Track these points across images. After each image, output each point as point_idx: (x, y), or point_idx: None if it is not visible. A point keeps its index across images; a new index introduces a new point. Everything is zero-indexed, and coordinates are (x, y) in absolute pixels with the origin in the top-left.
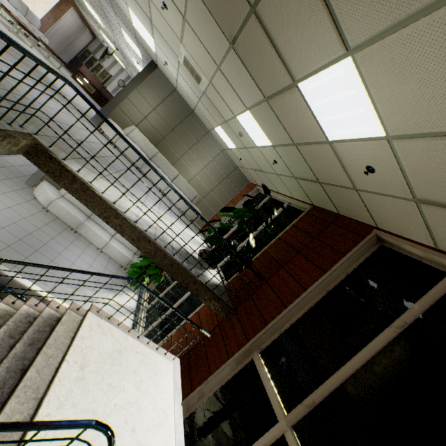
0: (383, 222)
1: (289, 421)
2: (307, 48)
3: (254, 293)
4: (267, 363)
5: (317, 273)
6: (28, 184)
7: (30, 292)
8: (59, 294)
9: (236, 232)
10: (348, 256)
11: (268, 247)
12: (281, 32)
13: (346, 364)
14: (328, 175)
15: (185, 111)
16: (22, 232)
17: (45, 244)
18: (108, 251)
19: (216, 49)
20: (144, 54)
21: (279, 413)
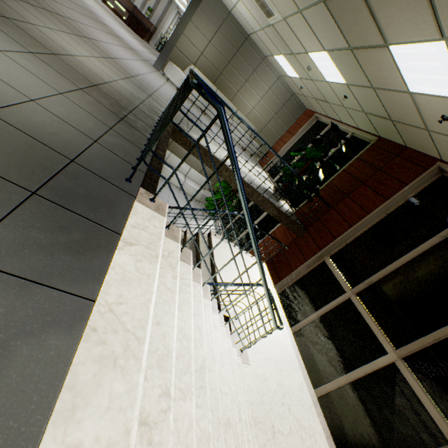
0: (447, 157)
1: (354, 292)
2: (406, 26)
3: (322, 217)
4: (336, 263)
5: (379, 200)
6: None
7: None
8: None
9: (305, 169)
10: (409, 186)
11: (333, 179)
12: (383, 8)
13: (397, 260)
14: (402, 116)
15: (240, 37)
16: None
17: None
18: (185, 189)
19: None
20: None
21: (346, 288)
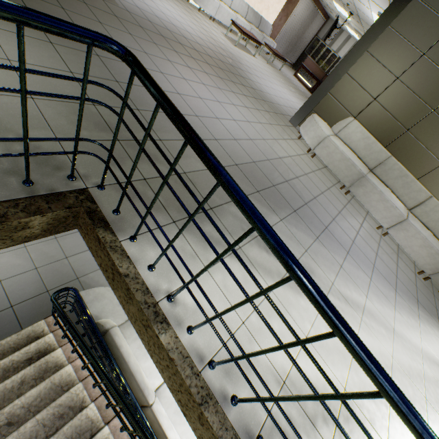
0: None
1: None
2: None
3: None
4: None
5: None
6: None
7: (137, 385)
8: None
9: None
10: None
11: None
12: None
13: None
14: None
15: None
16: None
17: None
18: None
19: None
20: None
21: None
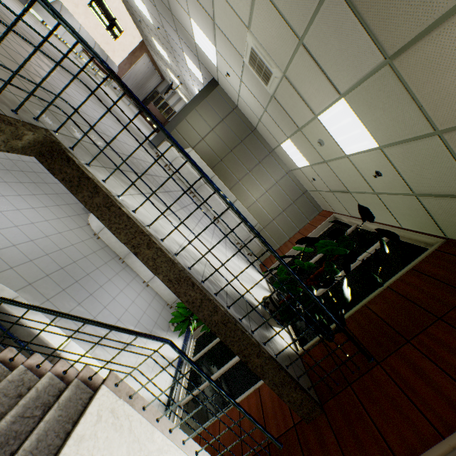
0: None
1: None
2: None
3: (356, 380)
4: None
5: None
6: (85, 210)
7: (40, 342)
8: (90, 338)
9: (318, 274)
10: None
11: (369, 301)
12: None
13: None
14: None
15: (245, 129)
16: (66, 260)
17: (88, 274)
18: (154, 286)
19: (301, 6)
20: (205, 75)
21: None
